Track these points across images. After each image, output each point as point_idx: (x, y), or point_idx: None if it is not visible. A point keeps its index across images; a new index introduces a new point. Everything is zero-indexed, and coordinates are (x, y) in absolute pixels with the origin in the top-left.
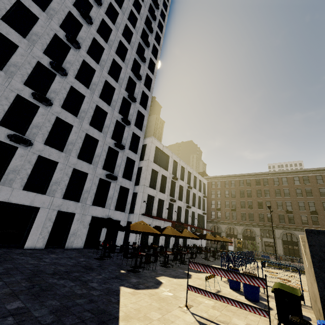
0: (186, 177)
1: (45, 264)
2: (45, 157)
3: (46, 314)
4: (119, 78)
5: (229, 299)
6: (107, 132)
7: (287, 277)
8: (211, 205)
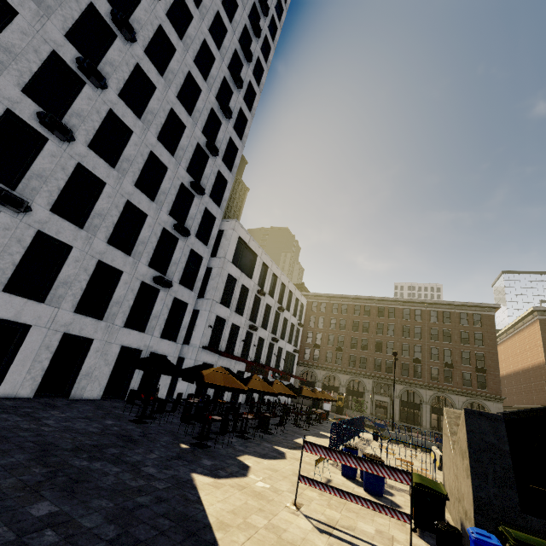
0: (278, 292)
1: (52, 430)
2: (51, 234)
3: (102, 522)
4: (194, 108)
5: (360, 498)
6: (164, 203)
7: (408, 457)
8: (307, 338)
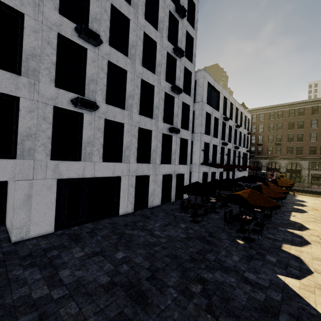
0: (234, 115)
1: (165, 241)
2: (111, 119)
3: None
4: None
5: None
6: (161, 73)
7: None
8: (251, 141)
